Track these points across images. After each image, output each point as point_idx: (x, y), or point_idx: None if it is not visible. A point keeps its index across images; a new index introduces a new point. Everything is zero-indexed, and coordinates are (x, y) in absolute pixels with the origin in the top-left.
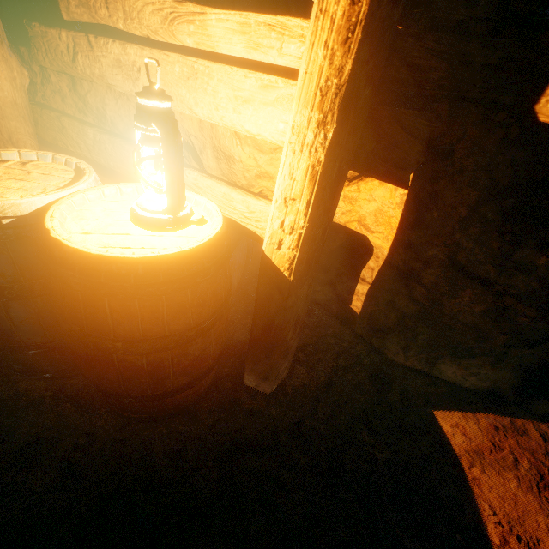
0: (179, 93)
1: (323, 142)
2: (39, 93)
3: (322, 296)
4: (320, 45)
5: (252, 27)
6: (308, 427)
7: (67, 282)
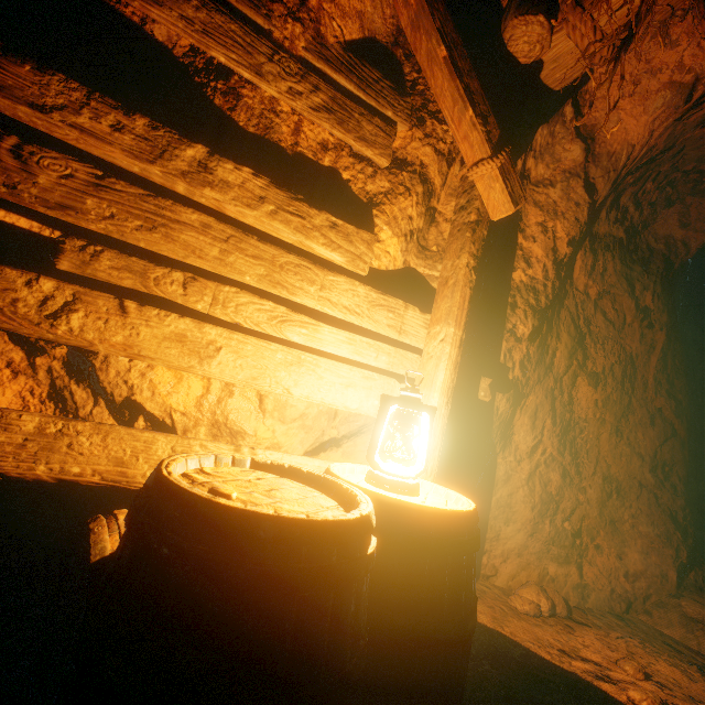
0: (276, 375)
1: (447, 413)
2: None
3: None
4: (448, 369)
5: (357, 342)
6: None
7: (464, 550)
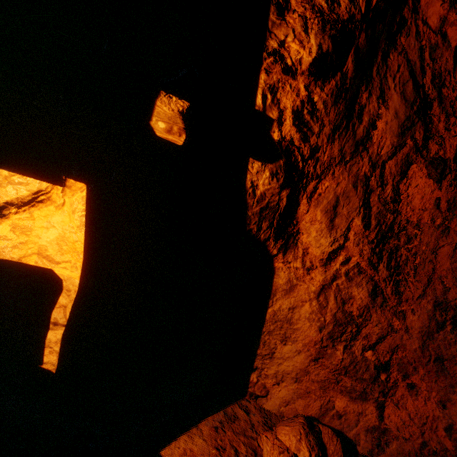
0: None
1: None
2: None
3: None
4: None
5: None
6: None
7: None
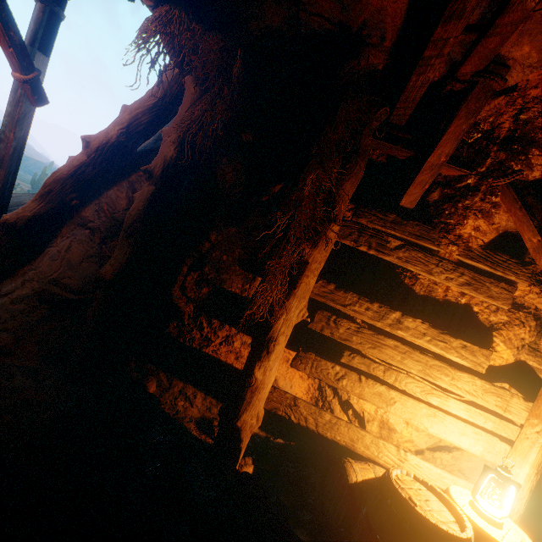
0: (421, 419)
1: (535, 479)
2: (211, 347)
3: None
4: (540, 453)
5: (472, 411)
6: None
7: None
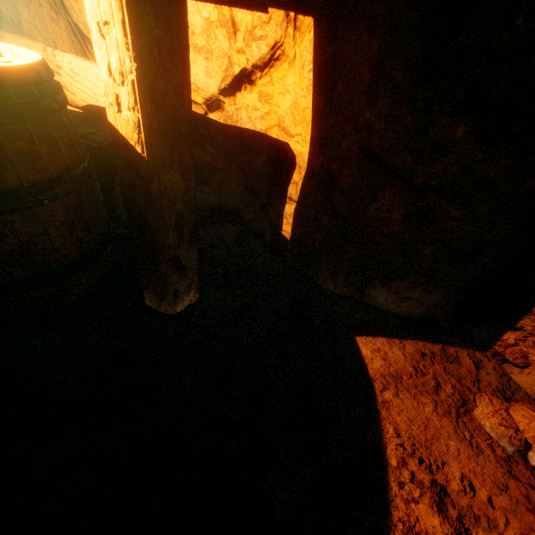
0: None
1: None
2: None
3: (257, 225)
4: None
5: None
6: (206, 347)
7: None
